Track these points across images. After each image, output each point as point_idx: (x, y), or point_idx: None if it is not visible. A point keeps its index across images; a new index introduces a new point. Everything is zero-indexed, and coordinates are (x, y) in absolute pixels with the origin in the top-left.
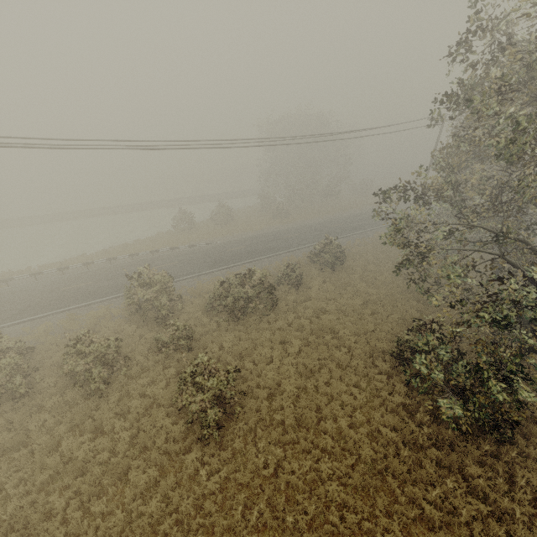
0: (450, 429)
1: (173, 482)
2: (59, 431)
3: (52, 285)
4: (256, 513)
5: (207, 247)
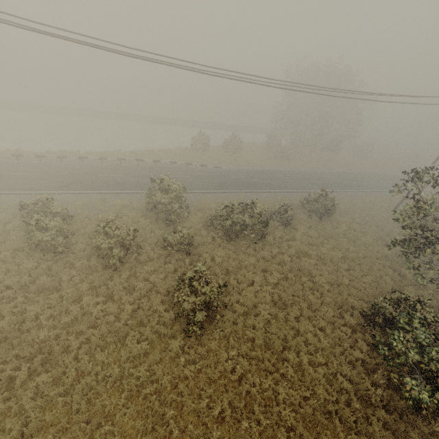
0: (404, 400)
1: (158, 358)
2: (82, 288)
3: (93, 170)
4: (219, 408)
5: (215, 169)
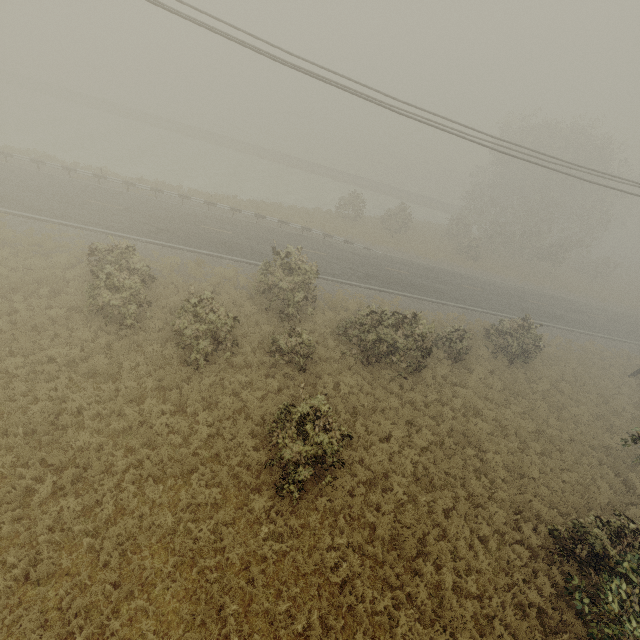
0: None
1: (230, 518)
2: (146, 384)
3: (194, 217)
4: (304, 622)
5: (364, 251)
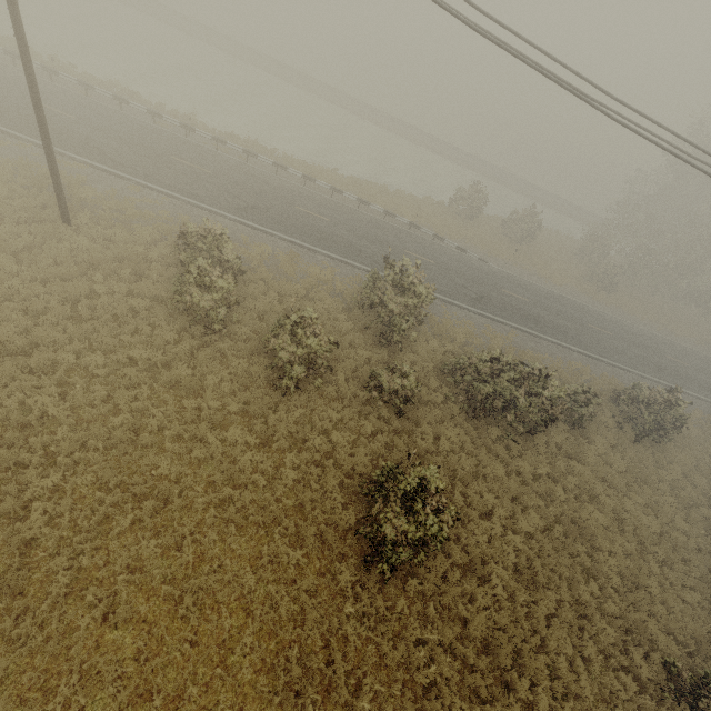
0: None
1: (314, 587)
2: (231, 406)
3: (288, 193)
4: None
5: (479, 264)
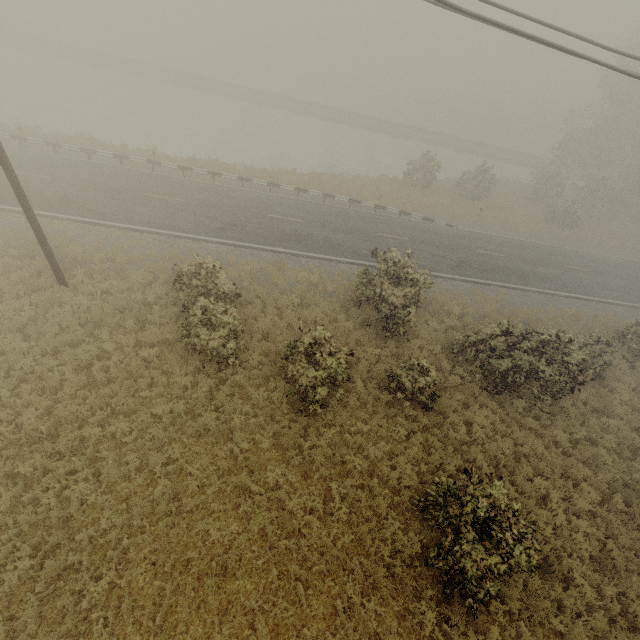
0: None
1: (401, 639)
2: (262, 444)
3: (258, 203)
4: None
5: (448, 230)
